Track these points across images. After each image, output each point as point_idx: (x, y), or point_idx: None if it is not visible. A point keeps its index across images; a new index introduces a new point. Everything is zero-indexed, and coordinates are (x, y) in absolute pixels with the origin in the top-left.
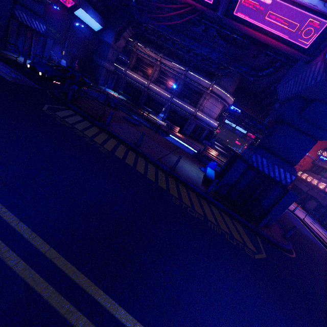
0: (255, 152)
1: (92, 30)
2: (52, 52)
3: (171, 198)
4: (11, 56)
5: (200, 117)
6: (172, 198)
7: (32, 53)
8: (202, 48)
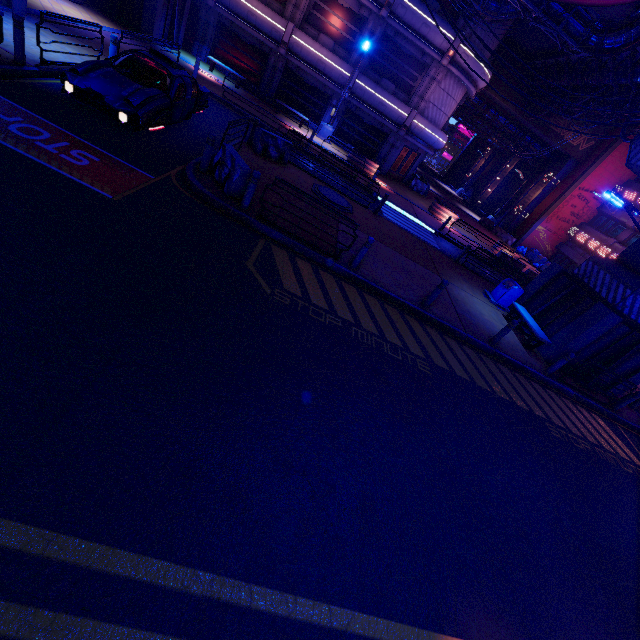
0: (636, 292)
1: None
2: None
3: (548, 428)
4: None
5: (418, 131)
6: (548, 427)
7: None
8: None
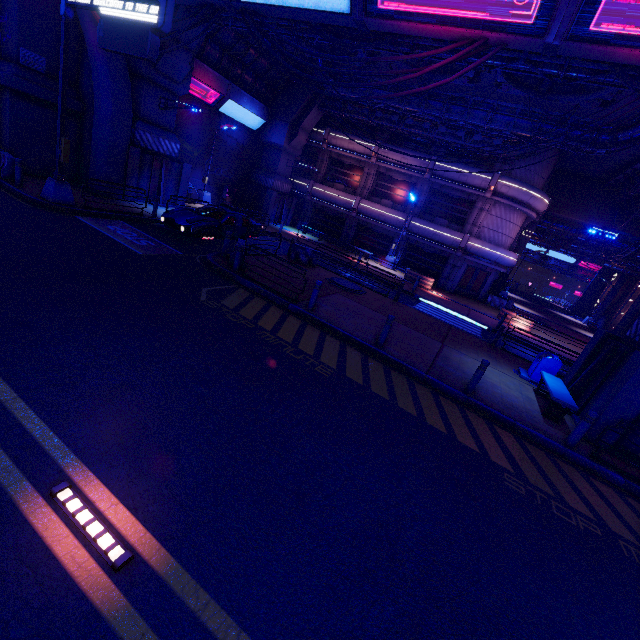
0: None
1: (248, 131)
2: (190, 184)
3: (502, 477)
4: (133, 208)
5: (475, 250)
6: (504, 476)
7: (162, 194)
8: (471, 114)
